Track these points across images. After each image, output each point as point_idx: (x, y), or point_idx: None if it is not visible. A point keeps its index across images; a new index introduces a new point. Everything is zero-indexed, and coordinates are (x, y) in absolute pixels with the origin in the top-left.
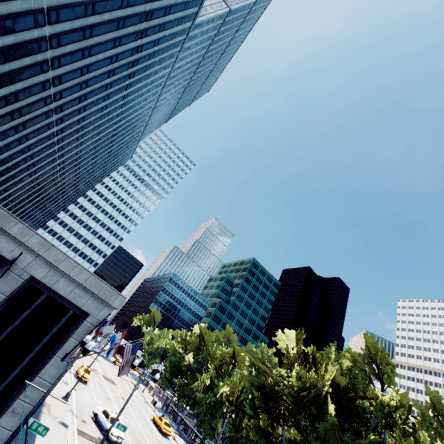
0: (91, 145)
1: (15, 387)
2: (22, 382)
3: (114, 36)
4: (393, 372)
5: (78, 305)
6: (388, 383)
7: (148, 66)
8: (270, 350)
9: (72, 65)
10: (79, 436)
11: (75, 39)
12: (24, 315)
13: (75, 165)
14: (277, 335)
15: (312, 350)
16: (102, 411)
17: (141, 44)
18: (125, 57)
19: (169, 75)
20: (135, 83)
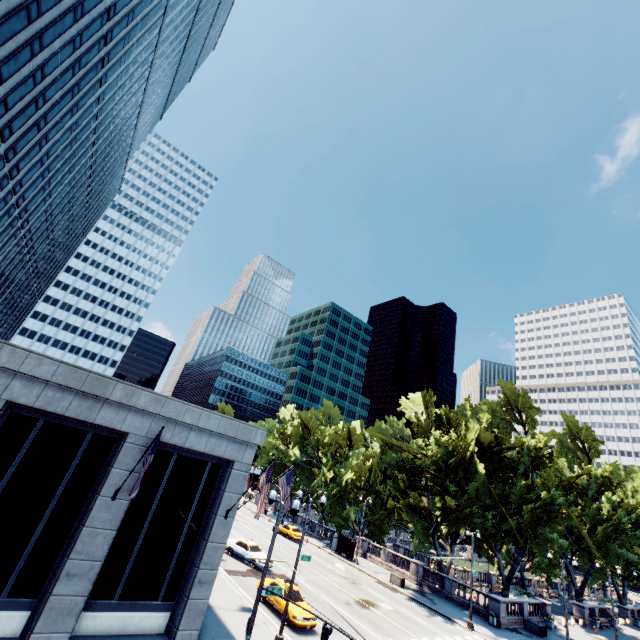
0: (64, 191)
1: (185, 559)
2: (190, 552)
3: (71, 1)
4: (534, 413)
5: (219, 456)
6: (532, 427)
7: (127, 36)
8: (399, 423)
9: (18, 73)
10: (232, 576)
11: (16, 28)
12: (163, 485)
13: (46, 229)
14: (402, 403)
15: (446, 411)
16: (236, 544)
17: (113, 1)
18: (92, 33)
19: (158, 40)
20: (112, 71)
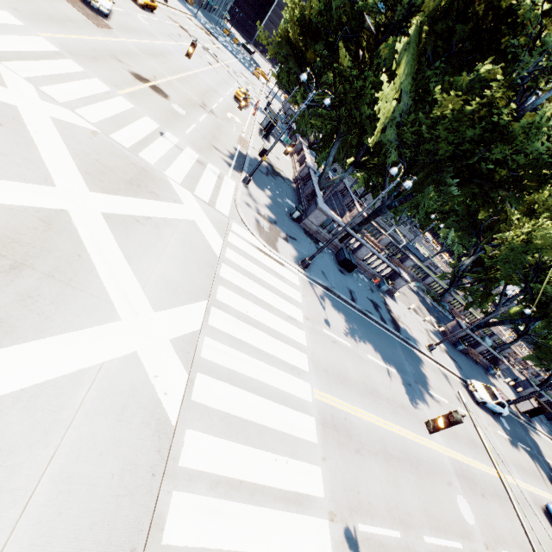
0: None
1: None
2: None
3: None
4: None
5: None
6: None
7: None
8: None
9: None
10: None
11: None
12: None
13: None
14: None
15: None
16: None
17: None
18: None
19: None
20: None
